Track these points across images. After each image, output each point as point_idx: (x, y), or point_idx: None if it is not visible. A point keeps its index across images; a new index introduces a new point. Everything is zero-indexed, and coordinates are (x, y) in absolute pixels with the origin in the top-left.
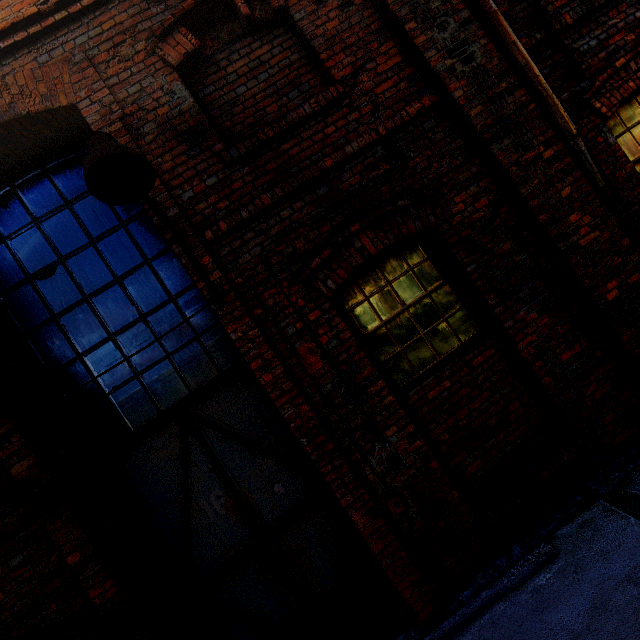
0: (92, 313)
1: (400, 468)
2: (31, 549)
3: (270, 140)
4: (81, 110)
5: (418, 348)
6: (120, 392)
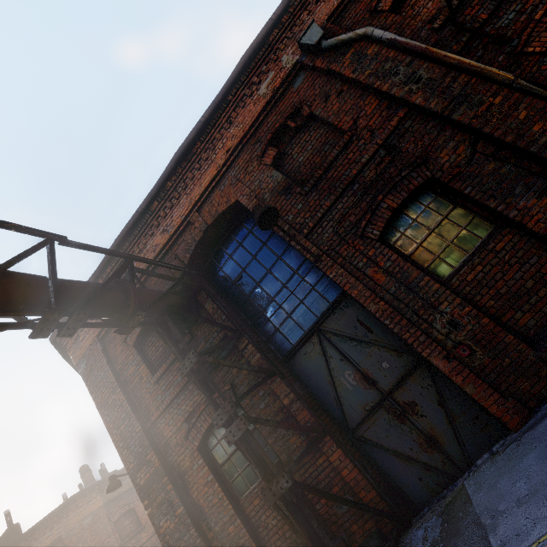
0: (262, 290)
1: (459, 327)
2: (267, 399)
3: (321, 175)
4: (240, 201)
5: (449, 252)
6: (283, 326)
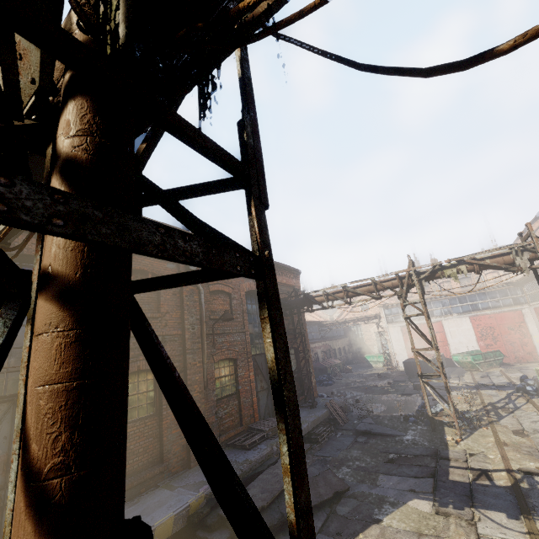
0: None
1: None
2: None
3: None
4: None
5: (133, 410)
6: None
